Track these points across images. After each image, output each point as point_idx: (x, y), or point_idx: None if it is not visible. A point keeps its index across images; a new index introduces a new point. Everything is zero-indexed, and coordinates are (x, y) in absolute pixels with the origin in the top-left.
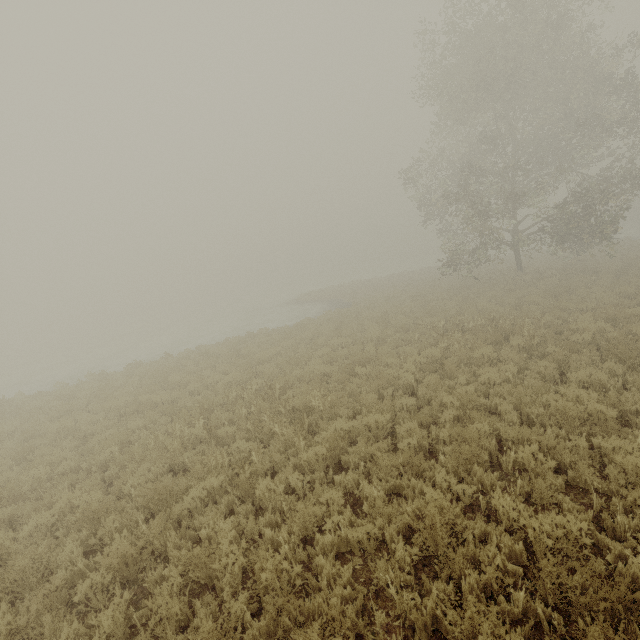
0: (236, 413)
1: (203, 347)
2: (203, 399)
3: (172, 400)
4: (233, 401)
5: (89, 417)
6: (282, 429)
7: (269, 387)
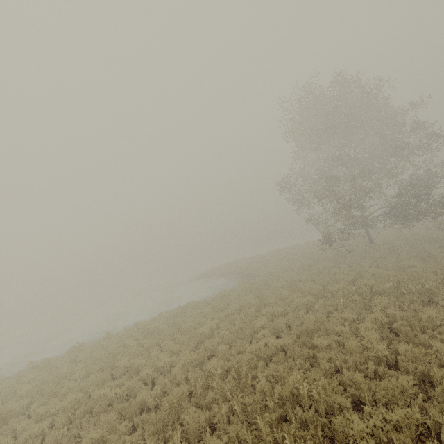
0: (212, 410)
1: (141, 324)
2: (161, 389)
3: (125, 392)
4: (201, 392)
5: (32, 429)
6: (291, 438)
7: (236, 370)
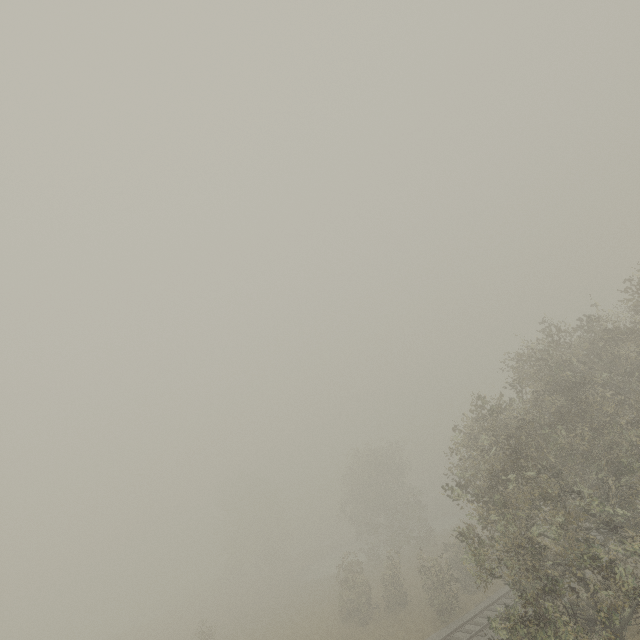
0: None
1: None
2: None
3: None
4: None
5: None
6: None
7: None
